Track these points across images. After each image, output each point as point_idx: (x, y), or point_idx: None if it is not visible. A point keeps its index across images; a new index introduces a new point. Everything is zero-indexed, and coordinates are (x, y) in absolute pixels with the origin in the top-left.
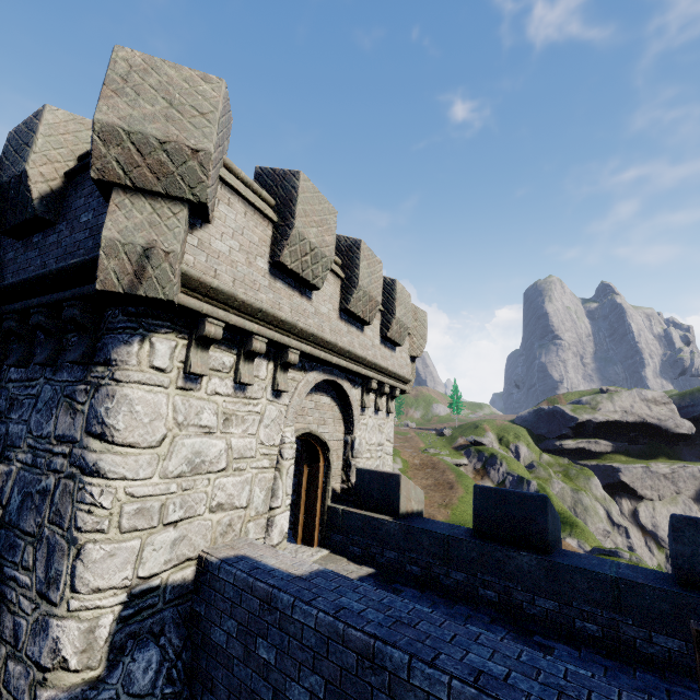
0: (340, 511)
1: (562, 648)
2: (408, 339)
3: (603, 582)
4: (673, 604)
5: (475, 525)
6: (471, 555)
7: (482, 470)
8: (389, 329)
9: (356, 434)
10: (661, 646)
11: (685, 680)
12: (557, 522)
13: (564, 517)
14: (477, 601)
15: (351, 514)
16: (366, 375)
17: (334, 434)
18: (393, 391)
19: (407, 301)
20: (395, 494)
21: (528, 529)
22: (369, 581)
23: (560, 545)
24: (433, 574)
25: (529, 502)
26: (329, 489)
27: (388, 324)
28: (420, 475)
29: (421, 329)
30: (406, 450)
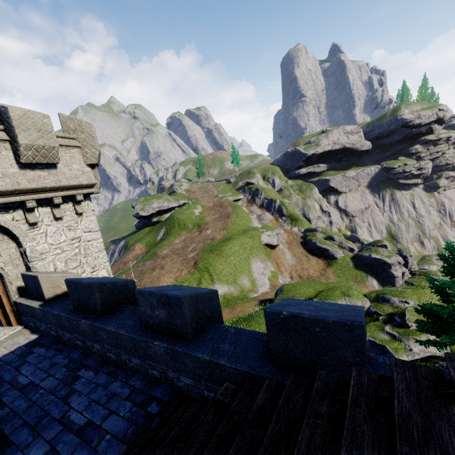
0: (18, 303)
1: (90, 374)
2: (80, 151)
3: (110, 334)
4: (132, 343)
5: (72, 303)
6: (67, 324)
7: (252, 200)
8: (20, 157)
9: (25, 246)
10: (134, 363)
11: (139, 379)
12: (123, 288)
13: (293, 217)
14: (77, 347)
15: (22, 305)
16: (10, 202)
17: (1, 253)
18: (74, 197)
19: (41, 123)
20: (40, 289)
21: (90, 304)
22: (20, 350)
23: (133, 298)
24: (60, 335)
25: (86, 288)
26: (9, 291)
27: (18, 152)
28: (212, 213)
29: (90, 140)
30: (205, 198)
